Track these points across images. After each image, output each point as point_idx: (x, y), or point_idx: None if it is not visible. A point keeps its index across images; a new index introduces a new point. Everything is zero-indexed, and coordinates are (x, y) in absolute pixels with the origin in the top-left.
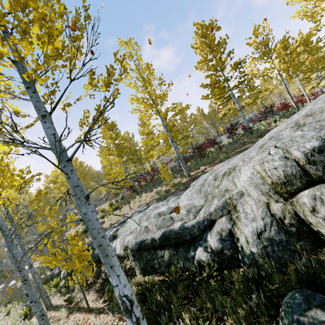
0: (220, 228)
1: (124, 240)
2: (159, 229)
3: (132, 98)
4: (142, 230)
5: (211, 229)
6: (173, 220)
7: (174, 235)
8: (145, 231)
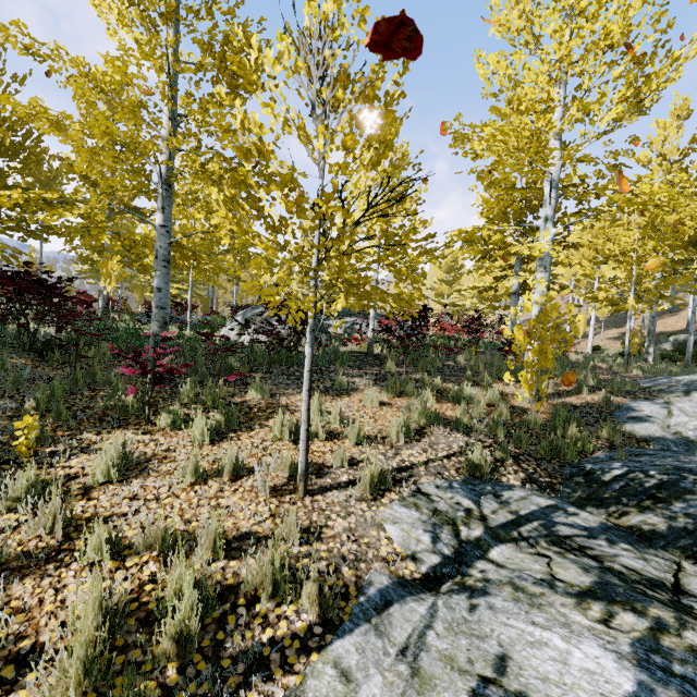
0: None
1: None
2: None
3: None
4: None
5: None
6: None
7: None
8: None
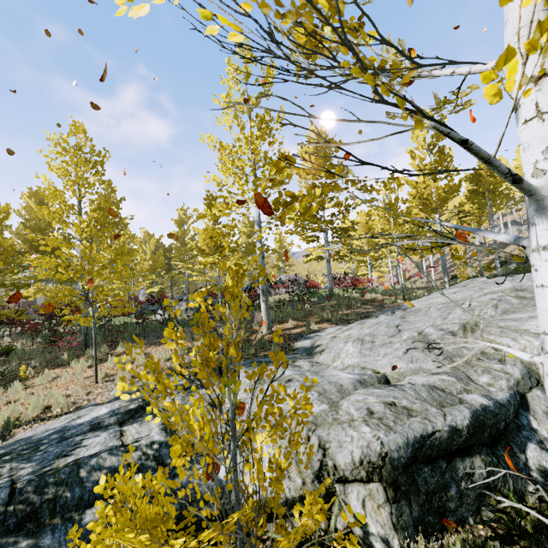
0: (545, 406)
1: (319, 444)
2: (445, 407)
3: (248, 142)
4: (390, 412)
5: (529, 409)
6: (447, 391)
7: (493, 418)
8: (404, 413)
